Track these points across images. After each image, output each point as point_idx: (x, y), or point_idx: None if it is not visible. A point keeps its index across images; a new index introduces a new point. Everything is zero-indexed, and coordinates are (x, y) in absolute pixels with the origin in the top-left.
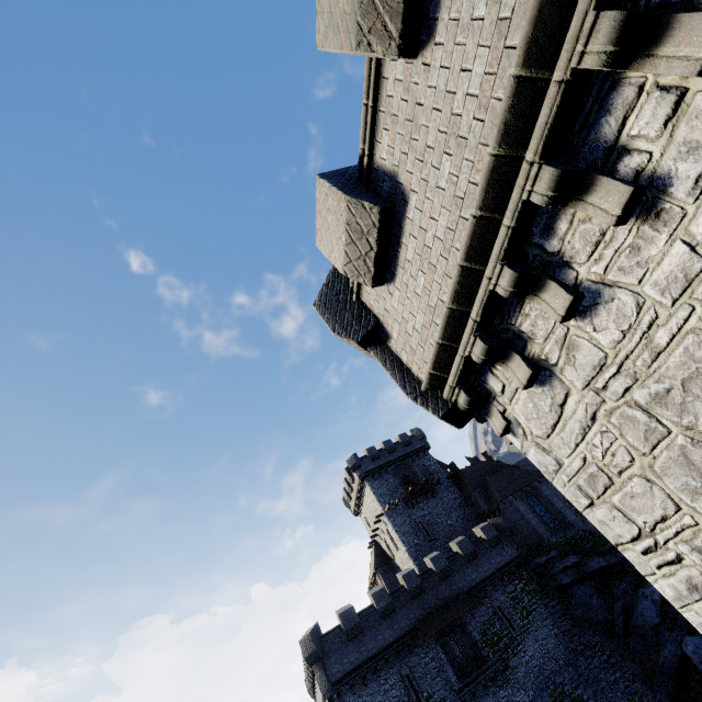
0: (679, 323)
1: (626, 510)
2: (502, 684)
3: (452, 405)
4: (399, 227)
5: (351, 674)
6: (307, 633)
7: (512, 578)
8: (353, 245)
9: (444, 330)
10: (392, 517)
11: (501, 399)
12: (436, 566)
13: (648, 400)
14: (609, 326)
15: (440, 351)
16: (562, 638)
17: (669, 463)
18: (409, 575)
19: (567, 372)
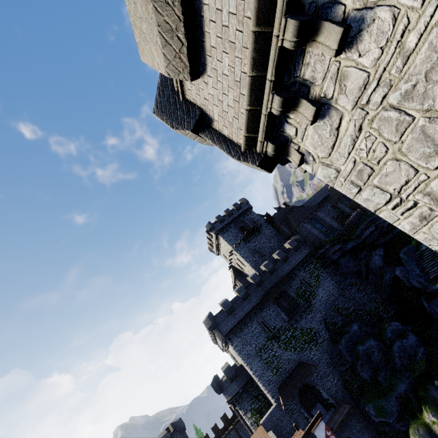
0: (426, 21)
1: (382, 186)
2: (309, 313)
3: (264, 155)
4: (200, 17)
5: (233, 329)
6: (206, 317)
7: (308, 264)
8: (168, 45)
9: (250, 97)
10: (238, 250)
11: (296, 140)
12: (267, 268)
13: (399, 100)
14: (371, 47)
15: (249, 116)
16: (336, 285)
17: (412, 142)
18: (254, 276)
19: (340, 100)
